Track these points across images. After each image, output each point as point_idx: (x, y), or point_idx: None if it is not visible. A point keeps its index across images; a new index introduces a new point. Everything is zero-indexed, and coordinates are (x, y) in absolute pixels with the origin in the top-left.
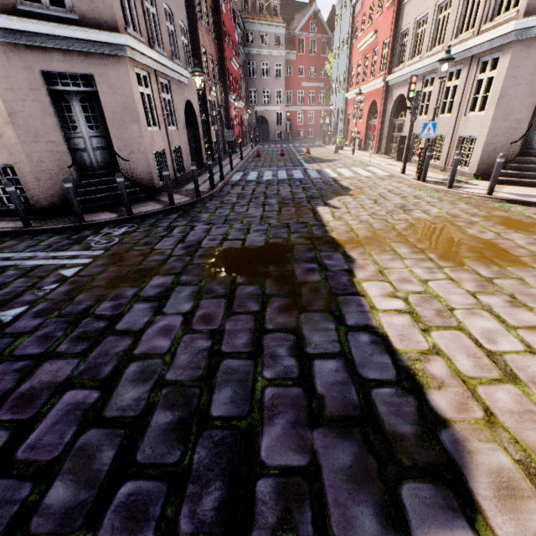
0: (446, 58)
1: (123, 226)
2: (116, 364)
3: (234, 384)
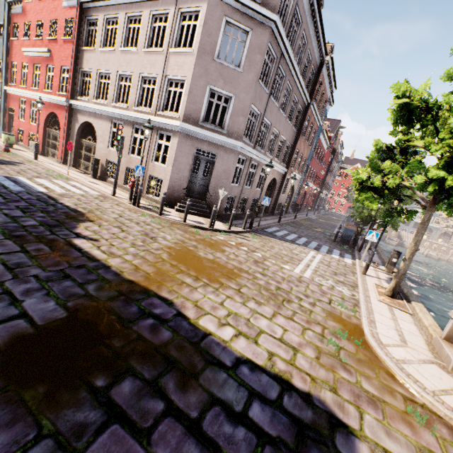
0: (150, 127)
1: None
2: None
3: None
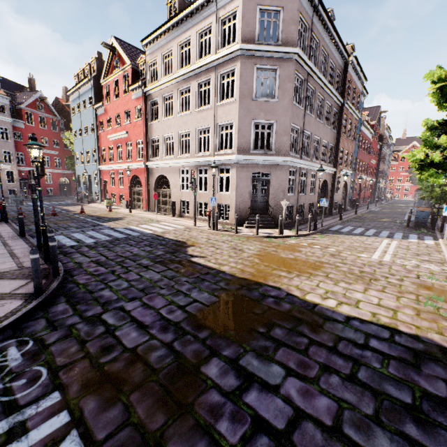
0: (216, 166)
1: (0, 349)
2: (342, 443)
3: (384, 382)
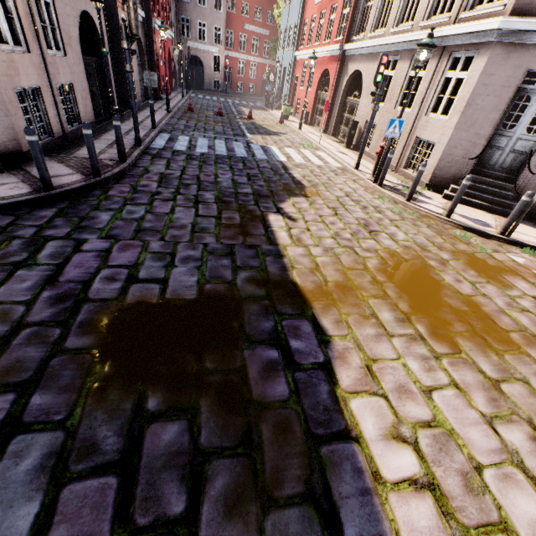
0: (429, 43)
1: None
2: None
3: None
